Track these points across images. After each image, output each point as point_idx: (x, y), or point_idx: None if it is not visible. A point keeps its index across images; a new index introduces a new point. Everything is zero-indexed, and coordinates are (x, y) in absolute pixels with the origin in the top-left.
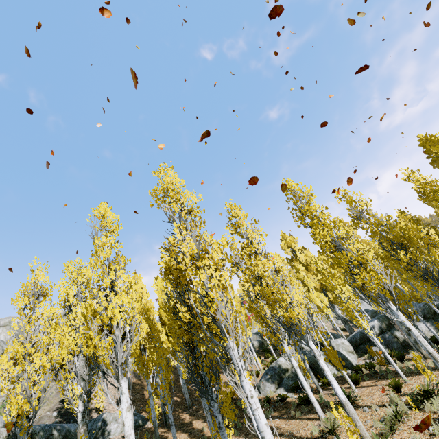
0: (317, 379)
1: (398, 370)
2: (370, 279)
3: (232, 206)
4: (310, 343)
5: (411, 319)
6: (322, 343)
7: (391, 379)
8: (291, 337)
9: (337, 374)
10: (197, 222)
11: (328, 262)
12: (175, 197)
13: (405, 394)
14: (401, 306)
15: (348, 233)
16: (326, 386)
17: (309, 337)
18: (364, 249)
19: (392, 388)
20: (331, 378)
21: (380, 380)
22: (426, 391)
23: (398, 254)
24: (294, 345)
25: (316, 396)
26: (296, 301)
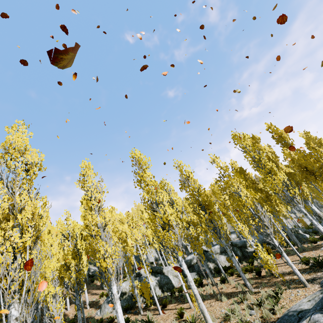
0: (145, 300)
1: (188, 298)
2: (167, 236)
3: (86, 165)
4: (113, 288)
5: (203, 260)
6: (156, 270)
7: (186, 303)
8: (129, 268)
9: (161, 295)
10: (29, 180)
11: (146, 219)
12: (14, 154)
13: (184, 320)
14: (198, 250)
15: (163, 198)
16: (148, 307)
17: (113, 283)
18: (170, 212)
19: (178, 315)
20: (121, 319)
21: (180, 303)
22: (190, 322)
23: (201, 214)
24: (130, 275)
25: (137, 316)
26: (109, 252)
